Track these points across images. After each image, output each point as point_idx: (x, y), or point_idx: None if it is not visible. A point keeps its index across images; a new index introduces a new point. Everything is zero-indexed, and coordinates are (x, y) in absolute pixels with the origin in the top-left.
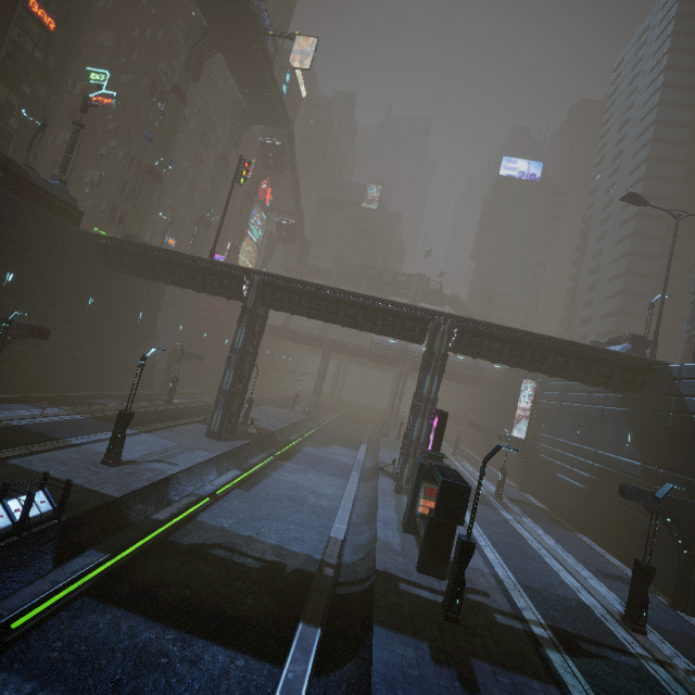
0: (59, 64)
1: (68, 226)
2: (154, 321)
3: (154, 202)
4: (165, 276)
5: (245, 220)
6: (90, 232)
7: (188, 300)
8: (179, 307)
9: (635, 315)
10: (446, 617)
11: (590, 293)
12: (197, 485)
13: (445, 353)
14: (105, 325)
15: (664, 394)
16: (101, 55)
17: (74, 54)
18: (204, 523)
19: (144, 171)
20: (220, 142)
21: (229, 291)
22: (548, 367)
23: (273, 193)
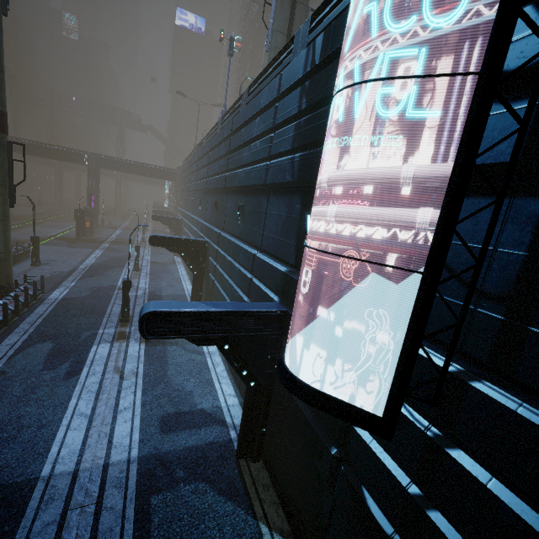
0: None
1: None
2: None
3: None
4: None
5: None
6: None
7: None
8: None
9: None
10: (77, 239)
11: None
12: None
13: (96, 169)
14: None
15: (177, 181)
16: None
17: None
18: None
19: None
20: None
21: None
22: (141, 173)
23: None
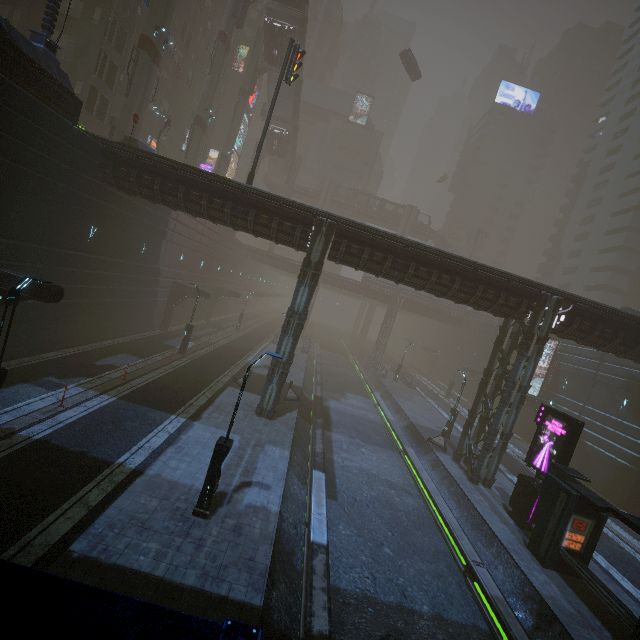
0: None
1: (64, 122)
2: (157, 252)
3: (150, 91)
4: (201, 208)
5: (238, 125)
6: (92, 134)
7: (190, 225)
8: (182, 234)
9: (625, 271)
10: None
11: (579, 243)
12: (292, 510)
13: (546, 336)
14: (109, 261)
15: None
16: None
17: None
18: (342, 592)
19: (139, 43)
20: (209, 16)
21: (289, 237)
22: None
23: (268, 94)
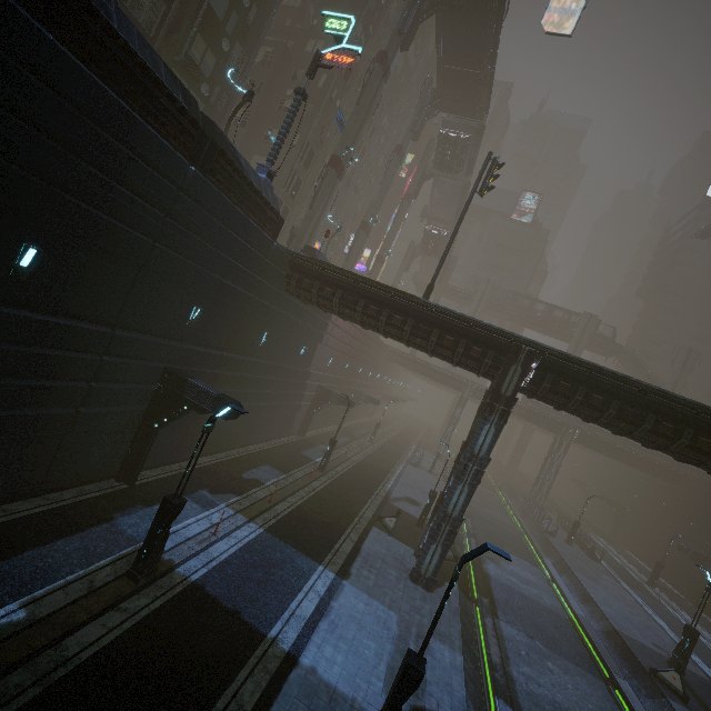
0: (258, 18)
1: (268, 240)
2: (311, 356)
3: (330, 203)
4: (378, 323)
5: (398, 227)
6: (287, 248)
7: (345, 328)
8: (336, 337)
9: None
10: None
11: None
12: None
13: None
14: (271, 366)
15: None
16: (285, 17)
17: (276, 6)
18: None
19: (329, 162)
20: (383, 131)
21: (476, 363)
22: None
23: (431, 197)
